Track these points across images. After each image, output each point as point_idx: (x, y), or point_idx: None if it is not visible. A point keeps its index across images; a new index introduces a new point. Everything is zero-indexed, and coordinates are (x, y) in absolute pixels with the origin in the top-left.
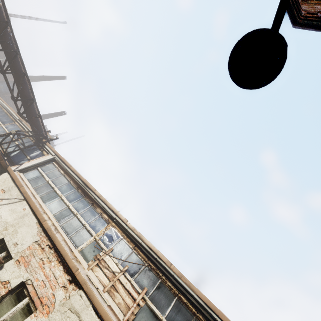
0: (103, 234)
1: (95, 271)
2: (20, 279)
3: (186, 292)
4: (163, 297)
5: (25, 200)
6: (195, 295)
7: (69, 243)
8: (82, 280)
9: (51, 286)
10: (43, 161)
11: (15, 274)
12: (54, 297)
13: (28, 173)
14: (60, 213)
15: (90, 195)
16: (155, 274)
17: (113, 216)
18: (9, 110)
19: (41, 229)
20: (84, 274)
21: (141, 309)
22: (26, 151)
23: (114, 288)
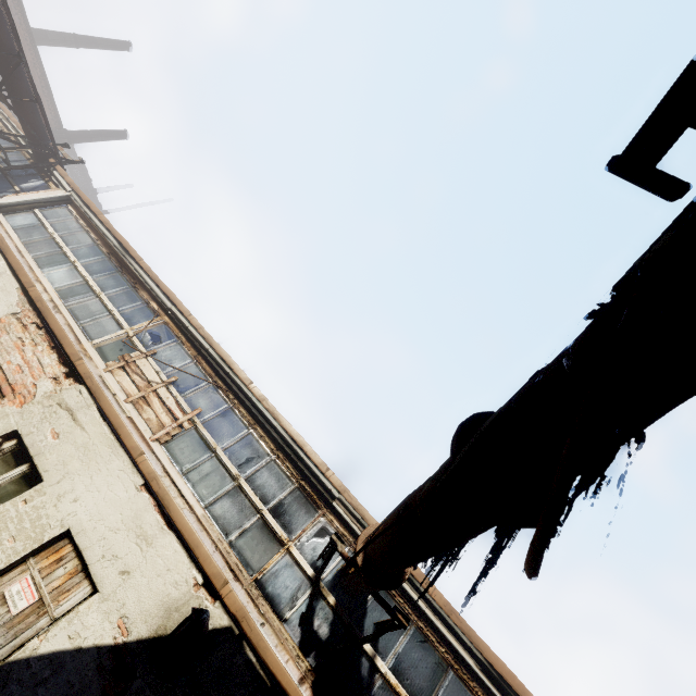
0: (144, 331)
1: (117, 375)
2: None
3: (266, 423)
4: (226, 425)
5: None
6: (279, 427)
7: (78, 332)
8: (85, 372)
9: (33, 374)
10: (46, 199)
11: None
12: (36, 388)
13: (14, 217)
14: (70, 289)
15: (131, 268)
16: (223, 396)
17: (167, 305)
18: None
19: (26, 299)
20: (95, 374)
21: (184, 433)
22: (14, 177)
23: (146, 401)
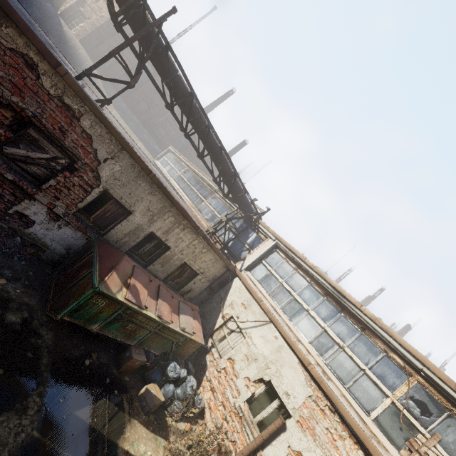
0: (406, 398)
1: None
2: (312, 454)
3: None
4: None
5: (271, 323)
6: None
7: (351, 400)
8: None
9: None
10: (265, 252)
11: (304, 444)
12: None
13: (254, 271)
14: (318, 342)
15: (353, 313)
16: None
17: (416, 365)
18: (204, 178)
19: (308, 375)
20: None
21: None
22: (241, 236)
23: None
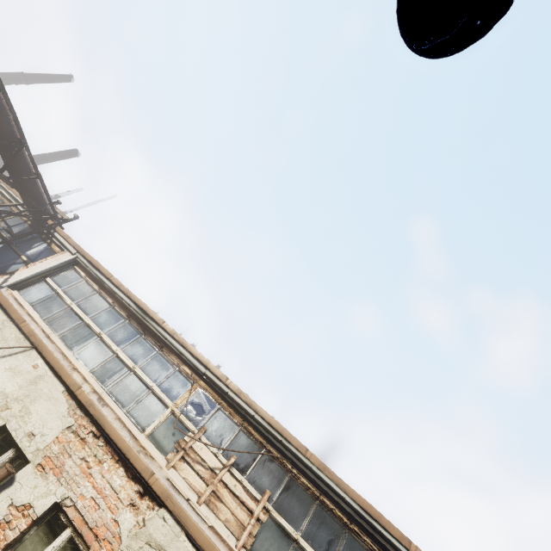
0: (186, 404)
1: (180, 470)
2: (50, 498)
3: (332, 493)
4: (296, 503)
5: (34, 349)
6: (347, 498)
7: (128, 422)
8: (162, 491)
9: (110, 506)
10: (55, 266)
11: (39, 491)
12: (118, 525)
13: (28, 291)
14: (104, 368)
15: (155, 331)
16: (281, 466)
17: (201, 370)
18: None
19: (75, 403)
20: (161, 477)
21: (263, 526)
22: (18, 245)
23: (216, 495)
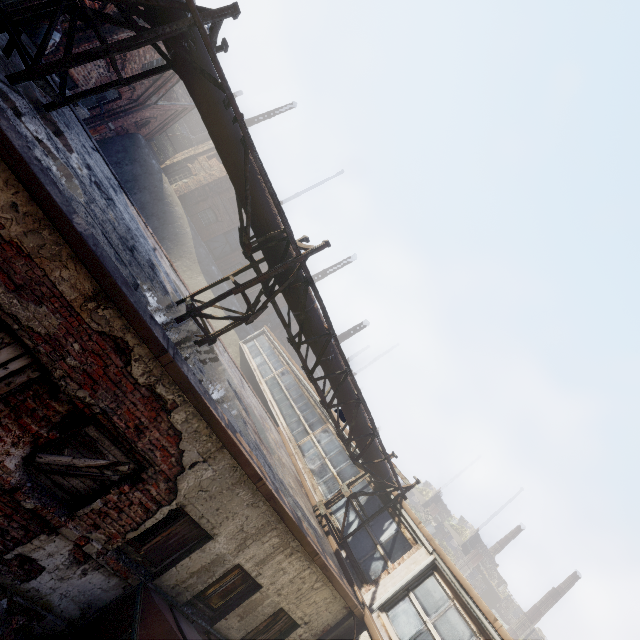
0: None
1: None
2: None
3: None
4: None
5: None
6: None
7: None
8: None
9: None
10: (415, 575)
11: None
12: None
13: (396, 615)
14: None
15: None
16: None
17: None
18: (312, 392)
19: None
20: None
21: None
22: (370, 524)
23: None
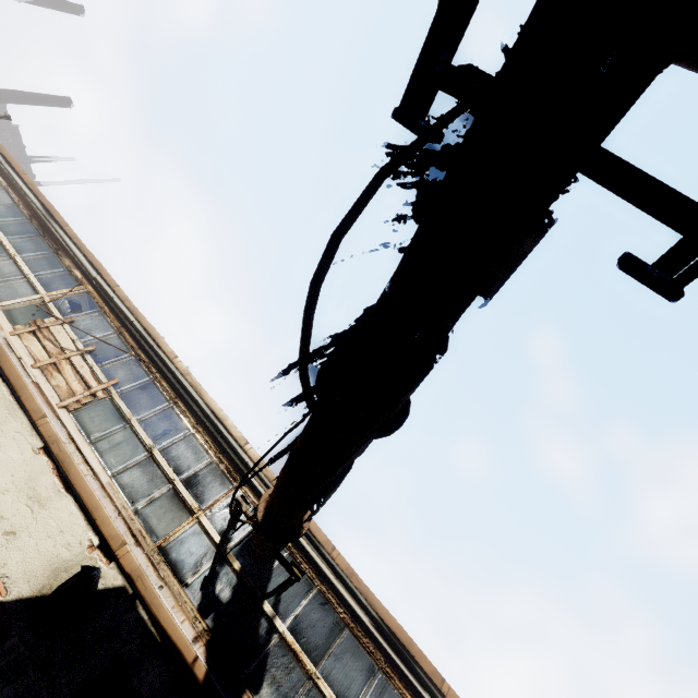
0: (62, 298)
1: (26, 339)
2: None
3: (188, 397)
4: (145, 397)
5: None
6: (201, 401)
7: None
8: None
9: None
10: None
11: None
12: None
13: None
14: None
15: (55, 233)
16: (145, 369)
17: (92, 274)
18: None
19: None
20: None
21: (97, 402)
22: None
23: (57, 368)
